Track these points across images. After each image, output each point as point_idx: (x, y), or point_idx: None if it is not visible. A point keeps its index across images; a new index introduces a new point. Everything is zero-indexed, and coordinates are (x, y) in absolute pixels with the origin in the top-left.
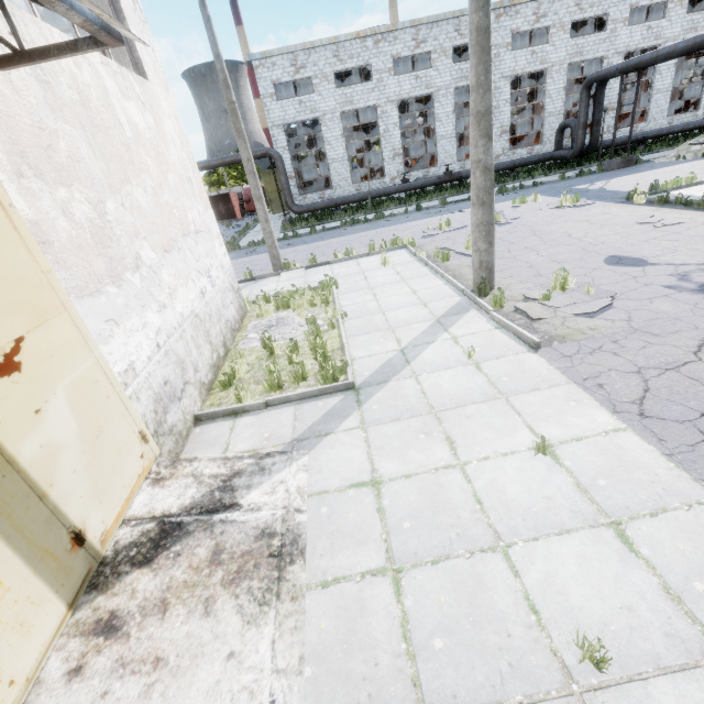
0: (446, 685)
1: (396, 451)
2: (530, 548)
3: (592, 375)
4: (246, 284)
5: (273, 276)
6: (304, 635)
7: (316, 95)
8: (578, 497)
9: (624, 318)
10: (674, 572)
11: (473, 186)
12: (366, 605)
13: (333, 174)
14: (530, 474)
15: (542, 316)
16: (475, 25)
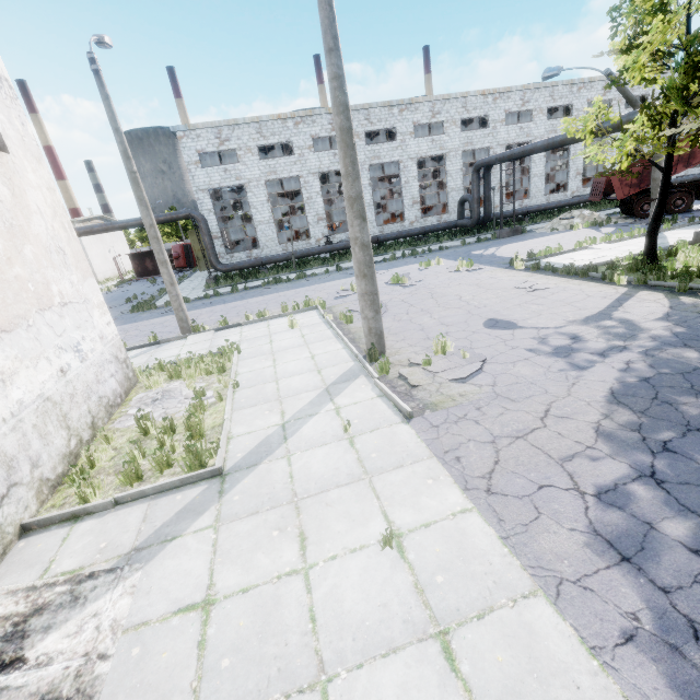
0: None
1: (242, 556)
2: (352, 680)
3: (453, 447)
4: (149, 348)
5: (179, 339)
6: None
7: (241, 164)
8: (413, 601)
9: (490, 383)
10: (489, 694)
11: (354, 260)
12: None
13: (260, 235)
14: (373, 575)
15: (422, 382)
16: (339, 126)
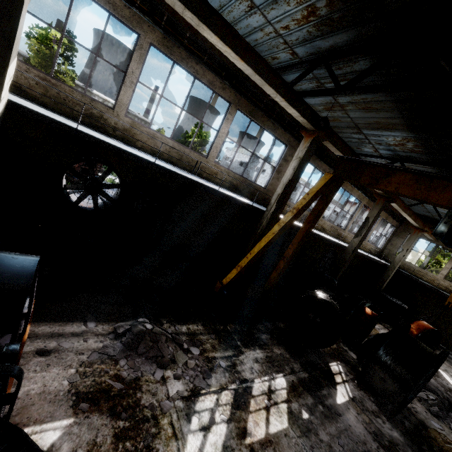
0: None
1: None
2: None
3: None
4: None
5: None
6: None
7: None
8: None
9: None
10: None
11: None
12: None
13: None
14: None
15: None
16: None
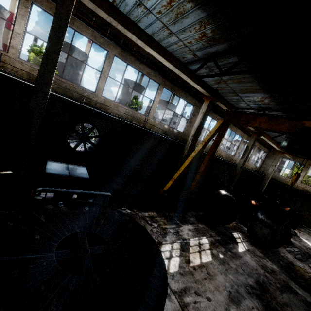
0: None
1: None
2: None
3: None
4: None
5: None
6: None
7: None
8: None
9: None
10: None
11: None
12: None
13: None
14: None
15: None
16: None
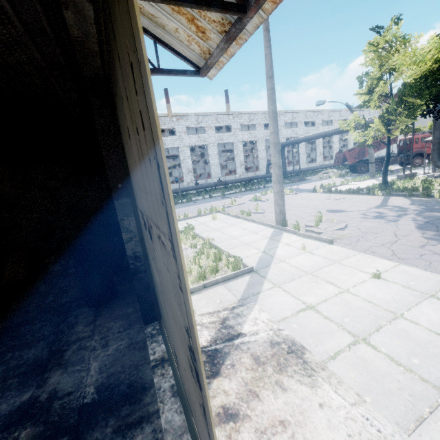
0: (438, 376)
1: (307, 292)
2: (411, 313)
3: (366, 249)
4: None
5: None
6: (347, 384)
7: None
8: (408, 290)
9: (357, 229)
10: None
11: (274, 174)
12: (365, 358)
13: None
14: (380, 287)
15: (321, 231)
16: (271, 110)
